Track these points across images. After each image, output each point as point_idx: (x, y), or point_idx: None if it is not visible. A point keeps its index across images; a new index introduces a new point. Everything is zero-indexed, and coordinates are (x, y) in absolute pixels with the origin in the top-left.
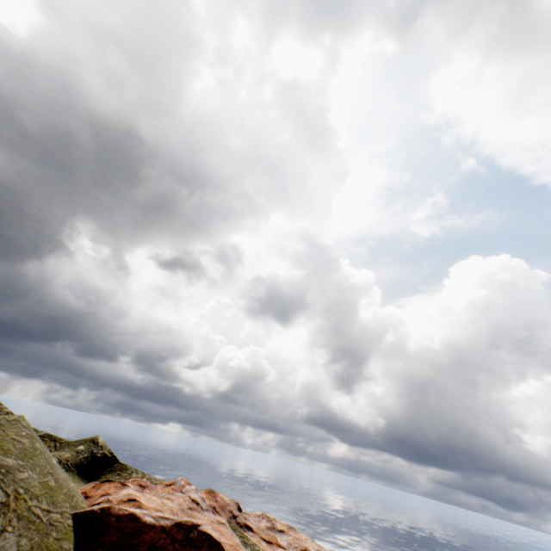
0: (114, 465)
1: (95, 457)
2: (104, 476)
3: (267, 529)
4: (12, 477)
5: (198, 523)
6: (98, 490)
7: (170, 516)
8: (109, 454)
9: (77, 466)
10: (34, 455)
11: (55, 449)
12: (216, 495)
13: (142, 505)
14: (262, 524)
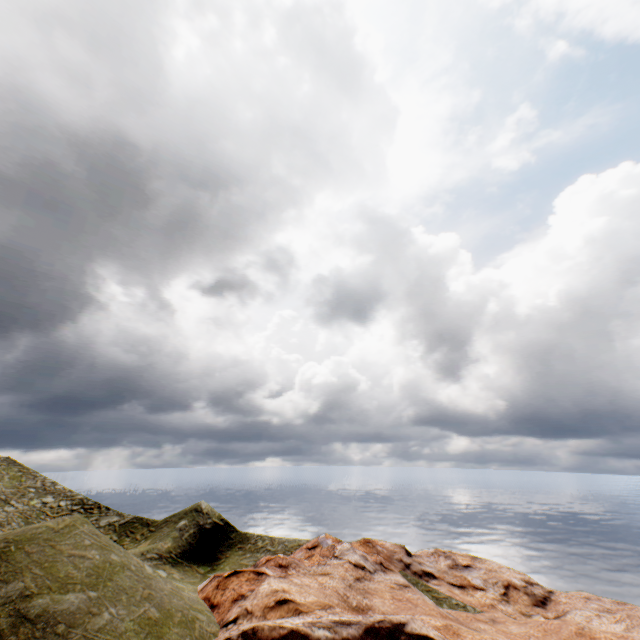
0: (230, 535)
1: (204, 531)
2: (223, 553)
3: (449, 569)
4: (80, 636)
5: (400, 622)
6: (225, 592)
7: (350, 618)
8: (220, 522)
9: (184, 549)
10: (112, 576)
11: (151, 532)
12: (374, 544)
13: (300, 607)
14: (441, 565)
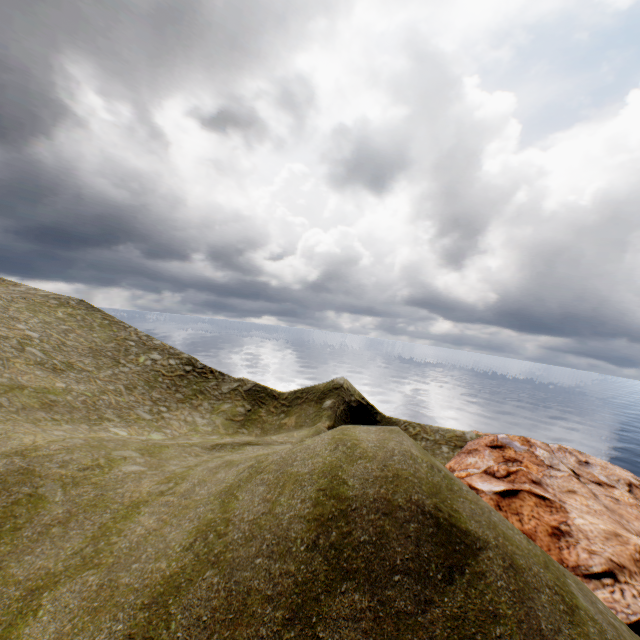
0: (376, 417)
1: (352, 412)
2: None
3: (579, 465)
4: None
5: None
6: (521, 518)
7: None
8: (361, 403)
9: None
10: None
11: (287, 404)
12: (532, 443)
13: None
14: (571, 461)
